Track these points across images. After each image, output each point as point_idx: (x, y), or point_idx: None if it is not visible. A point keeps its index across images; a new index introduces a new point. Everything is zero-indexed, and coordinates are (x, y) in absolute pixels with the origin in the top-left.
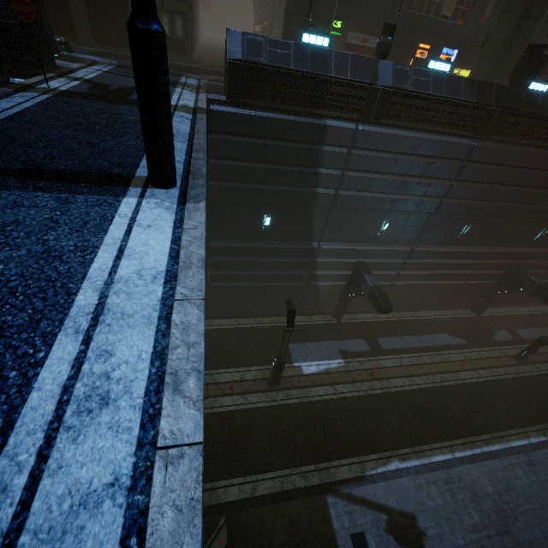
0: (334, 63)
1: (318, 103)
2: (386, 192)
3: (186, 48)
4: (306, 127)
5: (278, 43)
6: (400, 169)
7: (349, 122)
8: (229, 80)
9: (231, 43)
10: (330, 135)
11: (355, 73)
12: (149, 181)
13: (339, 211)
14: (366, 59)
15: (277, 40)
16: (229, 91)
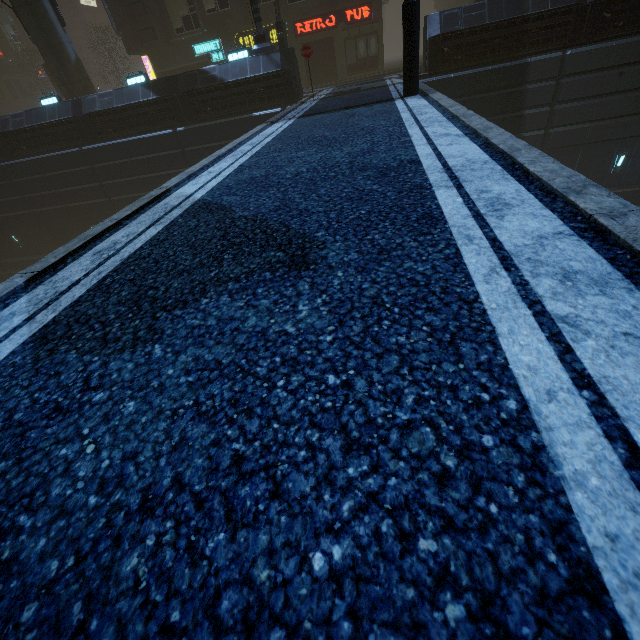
0: (531, 2)
1: (517, 46)
2: (614, 116)
3: (379, 61)
4: (505, 71)
5: (472, 7)
6: (629, 84)
7: (554, 52)
8: (429, 56)
9: (430, 25)
10: (532, 72)
11: (557, 1)
12: (403, 96)
13: (552, 155)
14: None
15: (471, 5)
16: (429, 65)
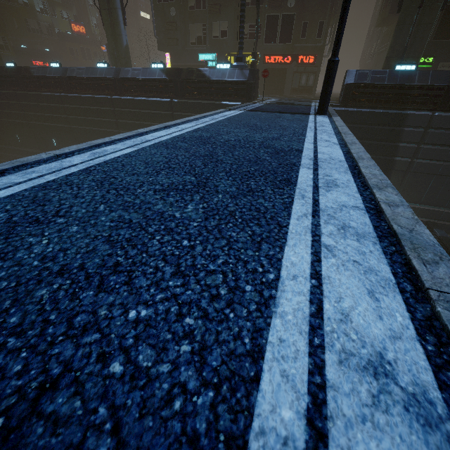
0: (417, 77)
1: (403, 102)
2: None
3: (312, 90)
4: (391, 115)
5: (378, 72)
6: None
7: (427, 111)
8: (343, 94)
9: (348, 76)
10: (409, 120)
11: (434, 81)
12: (316, 113)
13: (413, 176)
14: (445, 72)
15: (378, 71)
16: (342, 100)
